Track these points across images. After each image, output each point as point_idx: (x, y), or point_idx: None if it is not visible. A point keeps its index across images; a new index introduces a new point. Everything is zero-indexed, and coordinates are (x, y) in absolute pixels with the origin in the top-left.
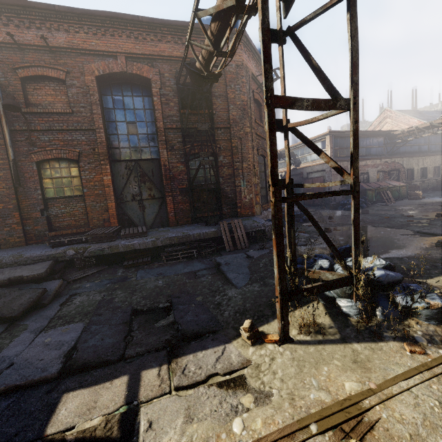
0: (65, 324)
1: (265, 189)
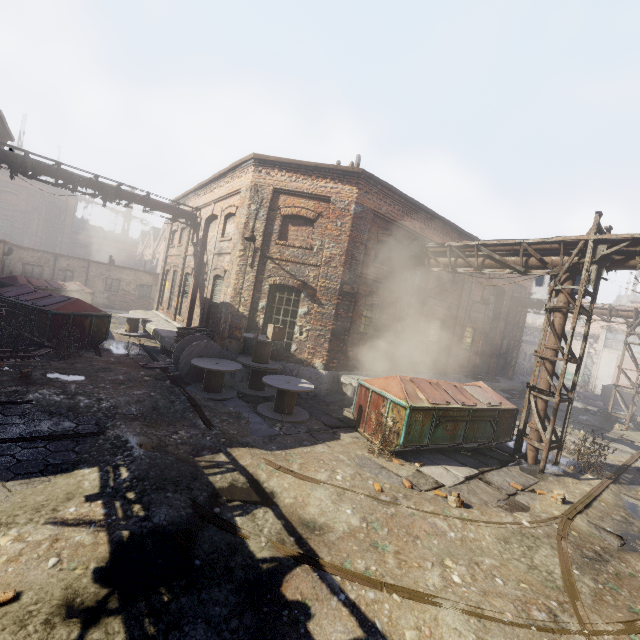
0: None
1: None
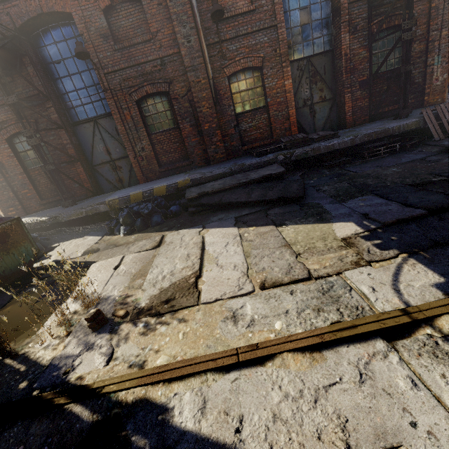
0: (352, 198)
1: None
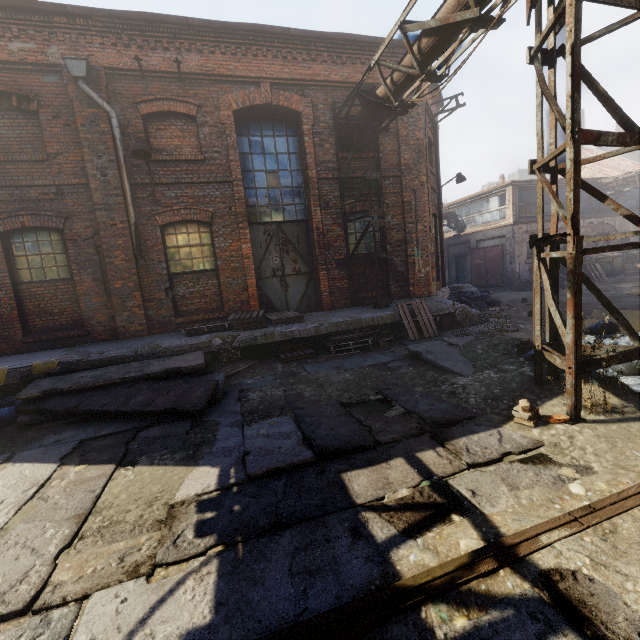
0: (266, 418)
1: (436, 261)
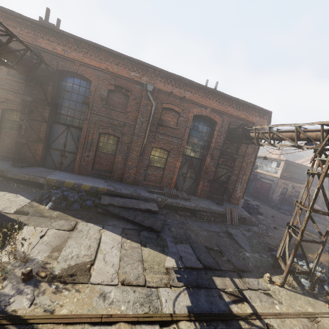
0: (181, 243)
1: None
